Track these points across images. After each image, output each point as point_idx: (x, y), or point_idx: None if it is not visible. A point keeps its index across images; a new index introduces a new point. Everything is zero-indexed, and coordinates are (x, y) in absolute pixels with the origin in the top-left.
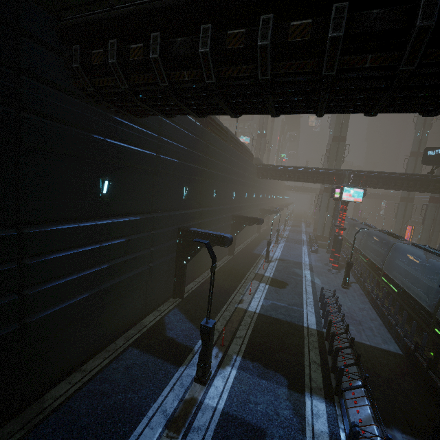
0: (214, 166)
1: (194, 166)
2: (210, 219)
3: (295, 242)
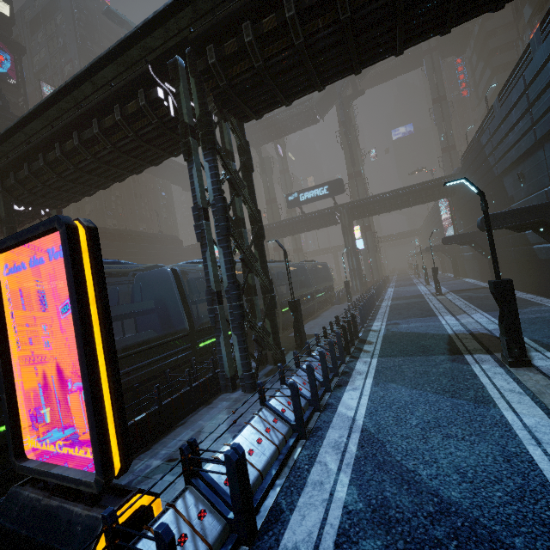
0: None
1: None
2: None
3: None
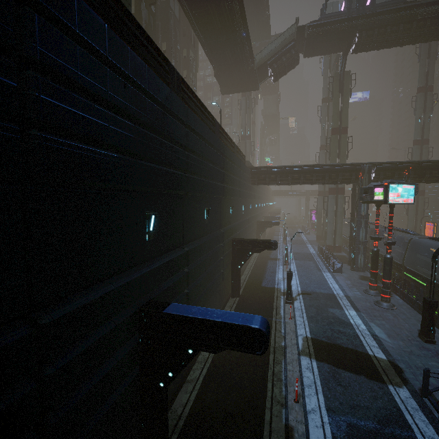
0: (200, 169)
1: (164, 168)
2: (203, 258)
3: (306, 258)
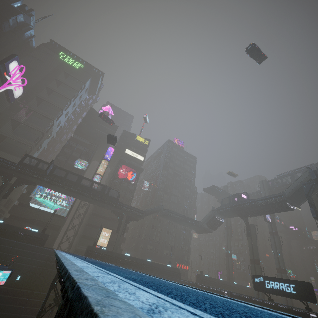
0: None
1: None
2: None
3: None
